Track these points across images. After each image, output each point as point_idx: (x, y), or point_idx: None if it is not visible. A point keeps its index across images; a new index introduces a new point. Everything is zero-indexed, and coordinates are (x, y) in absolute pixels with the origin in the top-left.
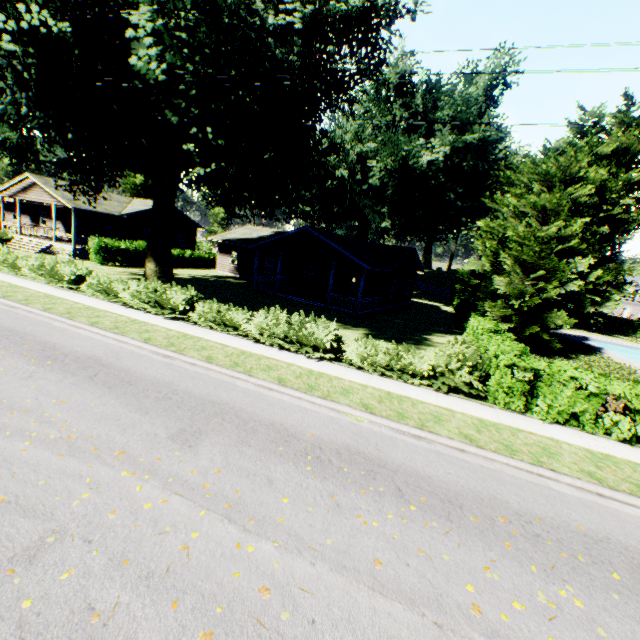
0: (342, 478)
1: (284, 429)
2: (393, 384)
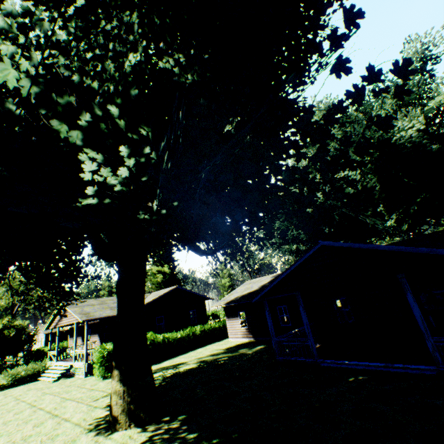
0: None
1: None
2: None
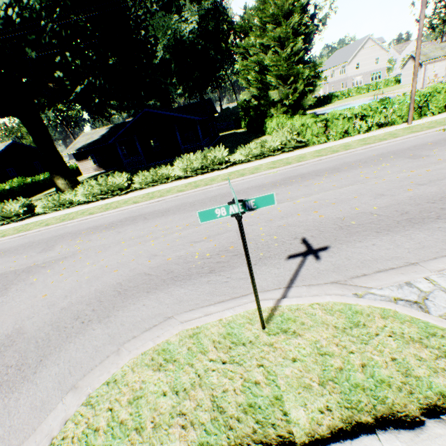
0: (296, 182)
1: (255, 186)
2: (269, 159)
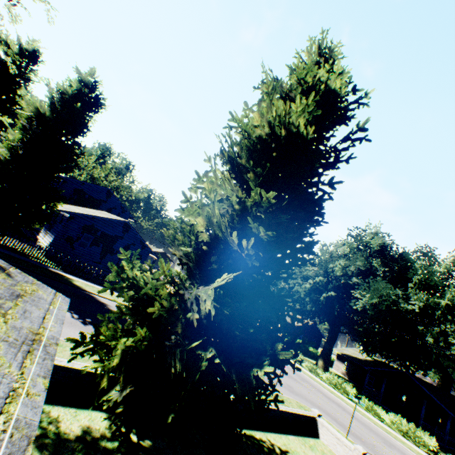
0: None
1: None
2: None
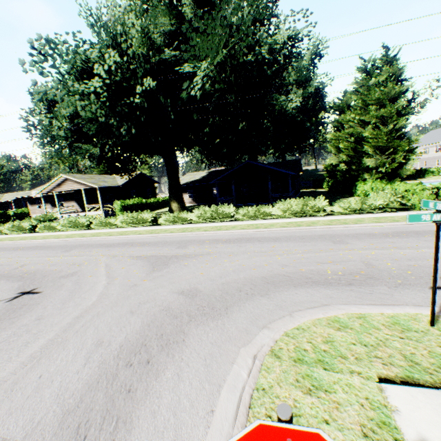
0: (412, 236)
1: (363, 234)
2: (369, 215)
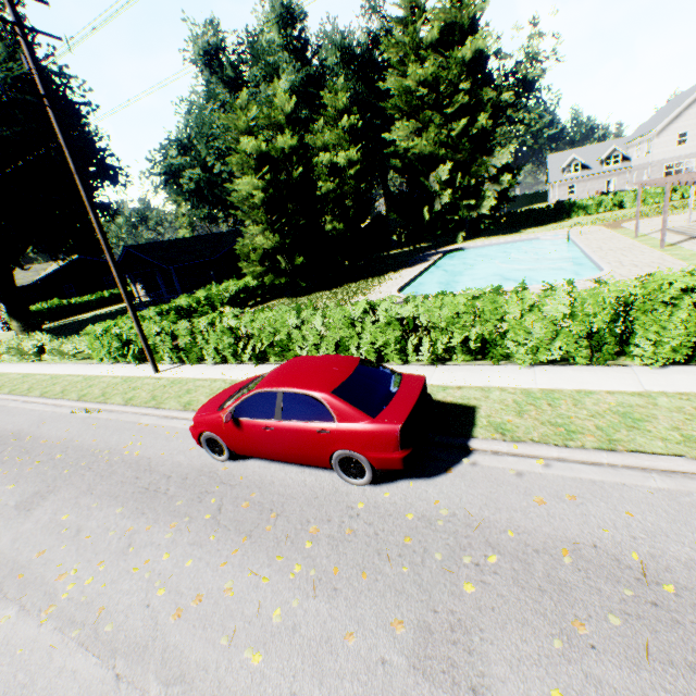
0: None
1: None
2: (50, 367)
